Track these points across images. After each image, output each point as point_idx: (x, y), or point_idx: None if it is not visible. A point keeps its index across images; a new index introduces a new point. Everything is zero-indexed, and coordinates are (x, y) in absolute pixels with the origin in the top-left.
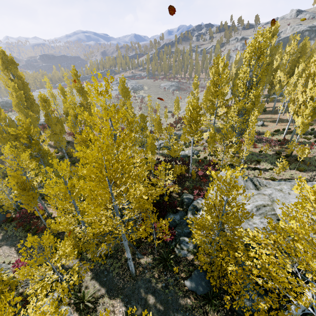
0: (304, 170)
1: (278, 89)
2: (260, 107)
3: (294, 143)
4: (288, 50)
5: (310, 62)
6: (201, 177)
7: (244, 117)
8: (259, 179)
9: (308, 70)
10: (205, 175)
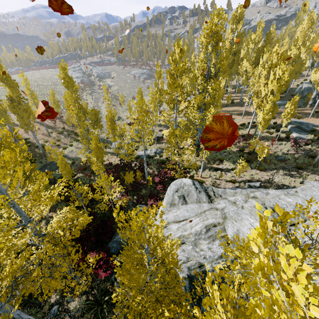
0: (265, 169)
1: (245, 80)
2: (227, 99)
3: (255, 140)
4: (253, 38)
5: (272, 52)
6: (157, 184)
7: (204, 113)
8: (214, 188)
9: (270, 60)
10: (162, 181)
